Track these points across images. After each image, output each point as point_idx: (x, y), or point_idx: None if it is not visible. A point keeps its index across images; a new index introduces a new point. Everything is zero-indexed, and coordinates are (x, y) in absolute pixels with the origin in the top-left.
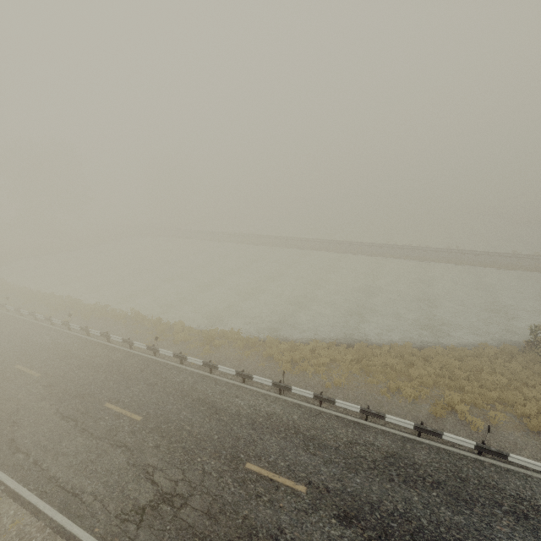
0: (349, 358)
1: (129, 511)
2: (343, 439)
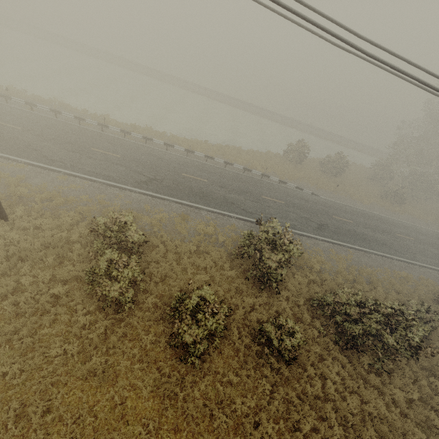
0: (215, 148)
1: (140, 182)
2: (217, 171)
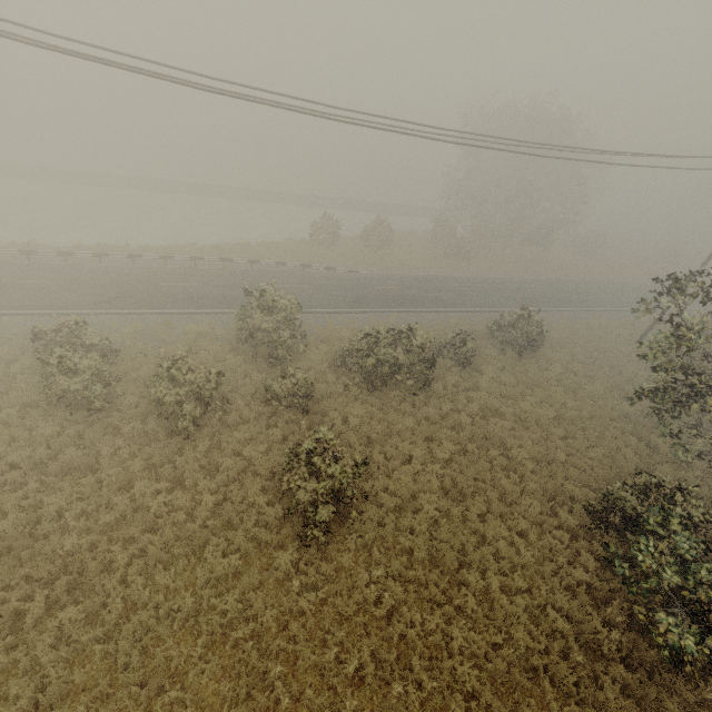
0: (209, 250)
1: (99, 303)
2: (213, 273)
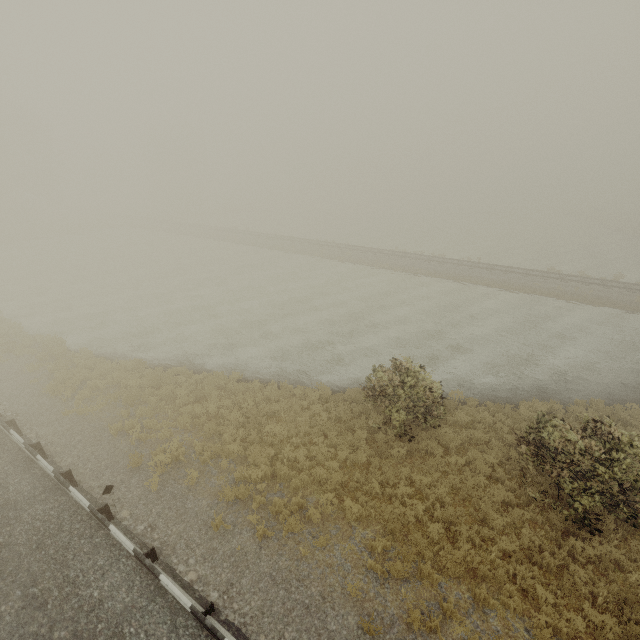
0: (135, 384)
1: None
2: None
